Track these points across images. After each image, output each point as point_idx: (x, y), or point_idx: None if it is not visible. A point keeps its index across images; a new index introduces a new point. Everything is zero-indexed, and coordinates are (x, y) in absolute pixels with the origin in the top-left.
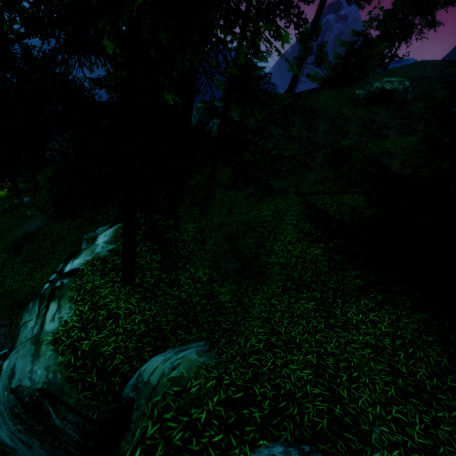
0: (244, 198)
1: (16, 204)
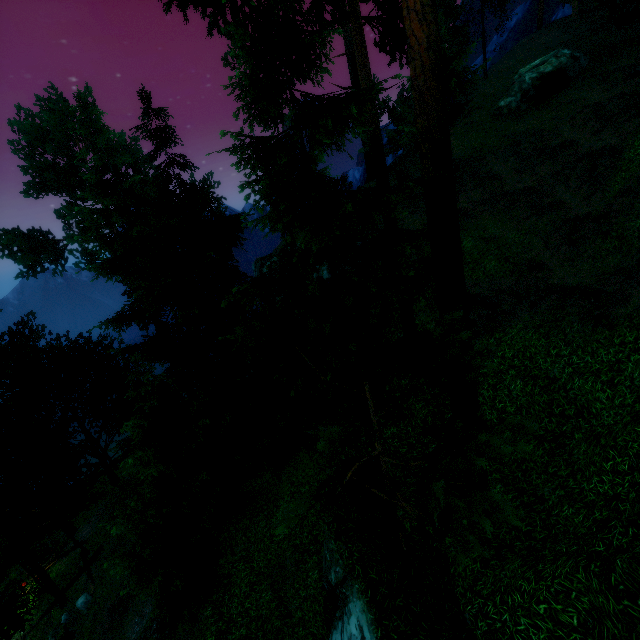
0: (540, 338)
1: (66, 624)
